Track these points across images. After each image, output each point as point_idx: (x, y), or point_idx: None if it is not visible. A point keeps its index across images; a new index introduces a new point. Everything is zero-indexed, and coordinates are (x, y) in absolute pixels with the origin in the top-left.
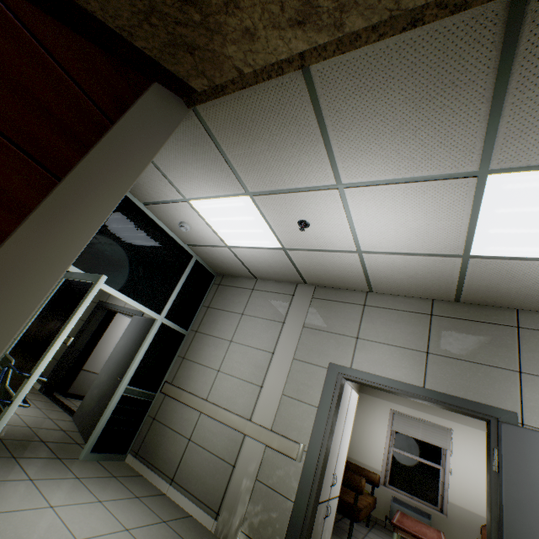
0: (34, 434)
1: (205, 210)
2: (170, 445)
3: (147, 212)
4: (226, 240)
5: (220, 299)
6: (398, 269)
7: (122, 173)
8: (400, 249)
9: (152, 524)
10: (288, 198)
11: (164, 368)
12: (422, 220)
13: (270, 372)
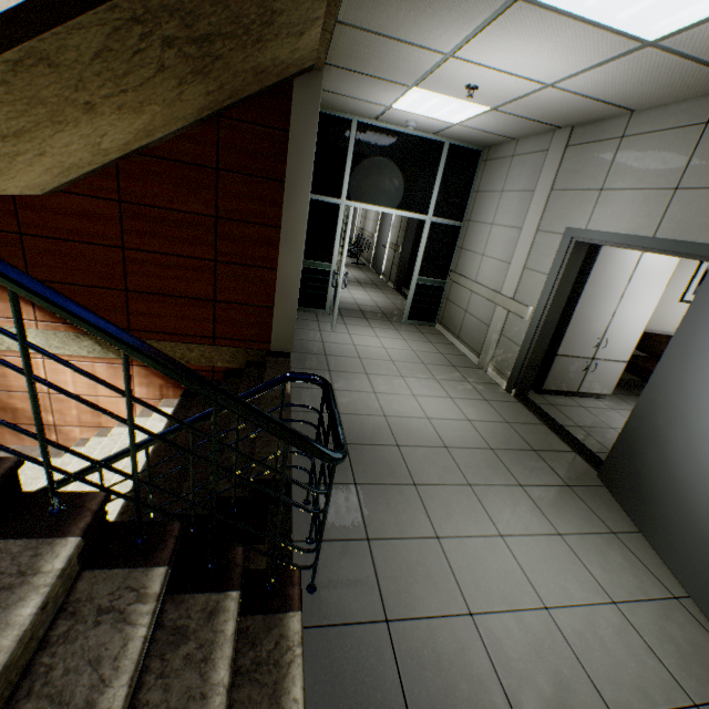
0: (379, 311)
1: (406, 109)
2: (456, 316)
3: (381, 126)
4: (447, 121)
5: (485, 179)
6: (613, 83)
7: (305, 158)
8: (576, 68)
9: (431, 352)
10: (434, 78)
11: (447, 260)
12: (544, 43)
13: (516, 249)
